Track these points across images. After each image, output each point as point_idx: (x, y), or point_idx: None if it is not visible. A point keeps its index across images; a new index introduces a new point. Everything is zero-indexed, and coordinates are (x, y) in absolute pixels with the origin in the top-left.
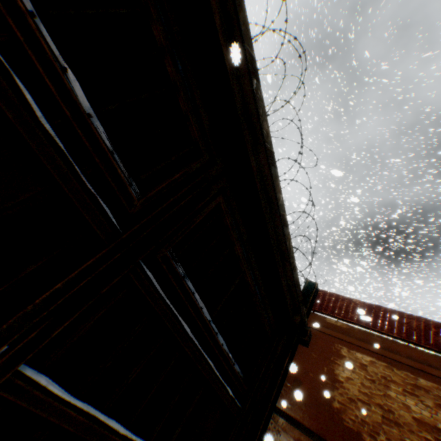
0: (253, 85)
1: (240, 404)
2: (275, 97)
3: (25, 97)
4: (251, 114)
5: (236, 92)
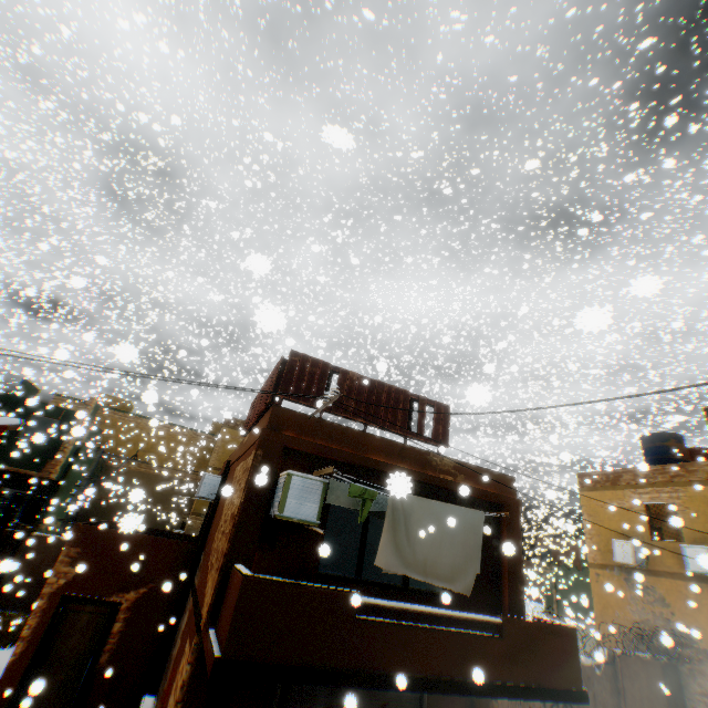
0: None
1: None
2: None
3: None
4: None
5: None
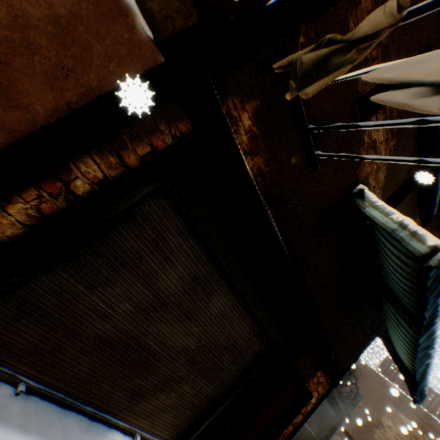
0: None
1: (316, 434)
2: None
3: None
4: None
5: None
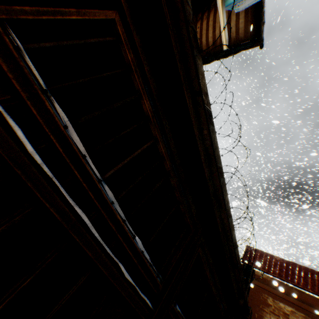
0: (221, 182)
1: None
2: (231, 177)
3: (119, 265)
4: (218, 194)
5: (210, 186)
